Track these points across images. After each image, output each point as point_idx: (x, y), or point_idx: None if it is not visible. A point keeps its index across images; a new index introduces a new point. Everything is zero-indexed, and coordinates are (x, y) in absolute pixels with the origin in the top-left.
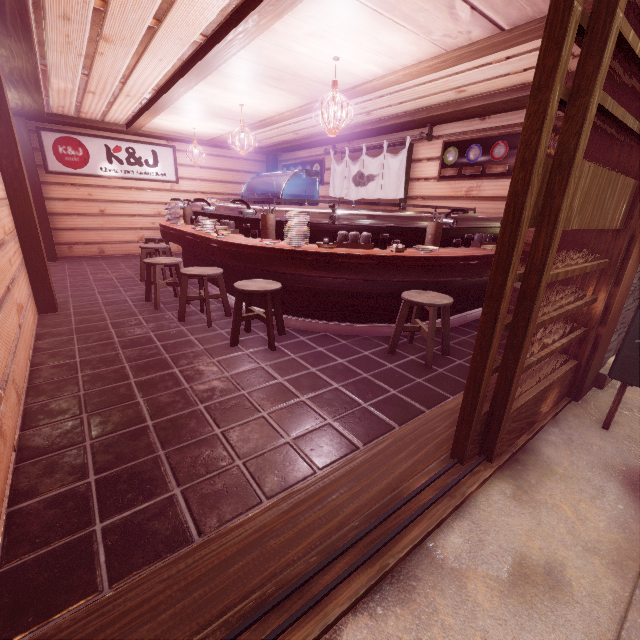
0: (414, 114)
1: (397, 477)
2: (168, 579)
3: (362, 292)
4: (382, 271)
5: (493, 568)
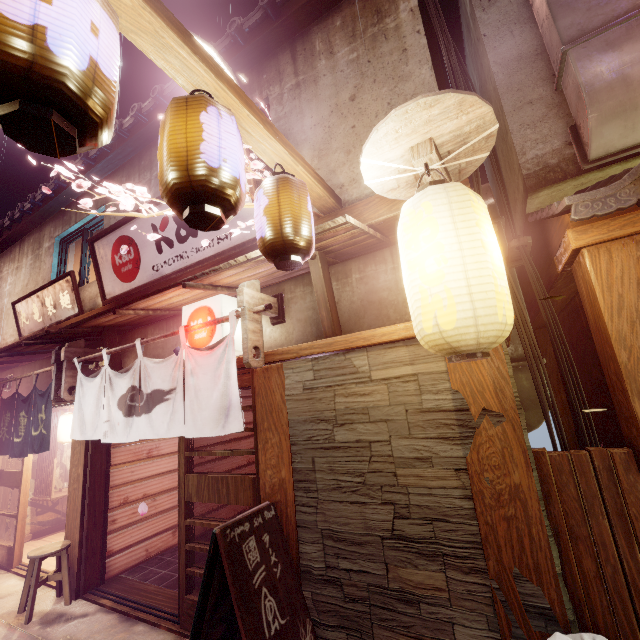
0: None
1: (171, 606)
2: (133, 583)
3: None
4: None
5: (127, 638)
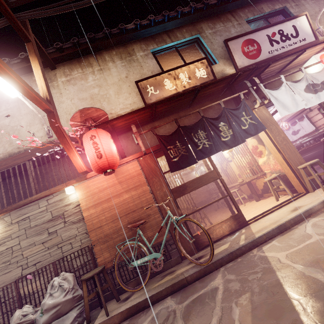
0: (301, 110)
1: None
2: None
3: (321, 153)
4: (323, 145)
5: None
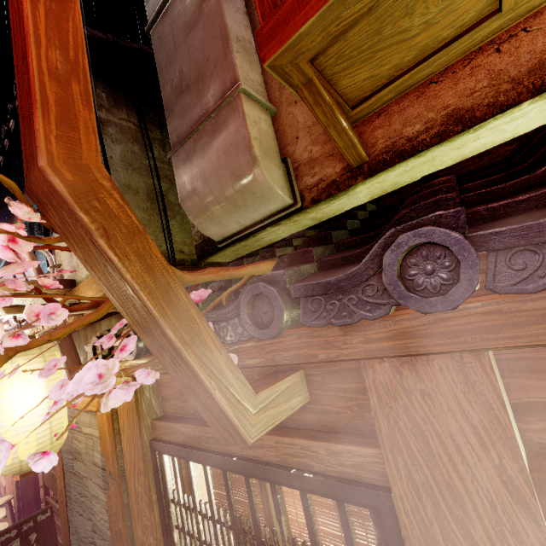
0: None
1: None
2: None
3: None
4: None
5: None
